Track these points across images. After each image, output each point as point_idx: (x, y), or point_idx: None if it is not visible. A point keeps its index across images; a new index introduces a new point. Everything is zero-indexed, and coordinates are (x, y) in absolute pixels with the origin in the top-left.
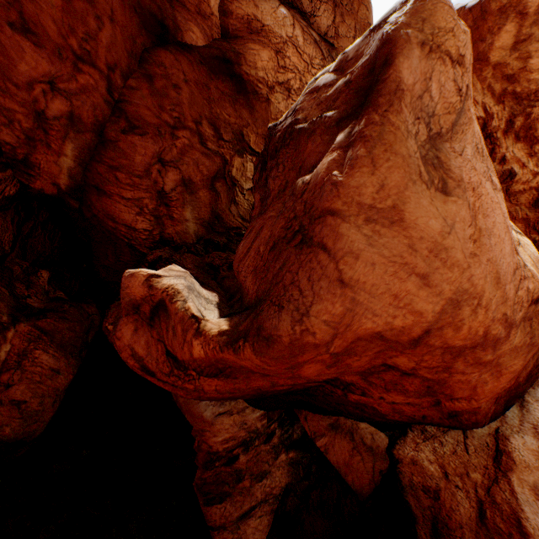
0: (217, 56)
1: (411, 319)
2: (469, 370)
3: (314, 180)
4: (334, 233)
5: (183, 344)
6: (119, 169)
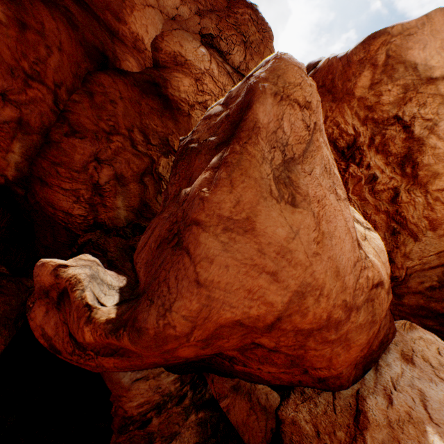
0: (148, 81)
1: (264, 309)
2: (320, 347)
3: (191, 193)
4: (196, 241)
5: (78, 329)
6: (60, 165)
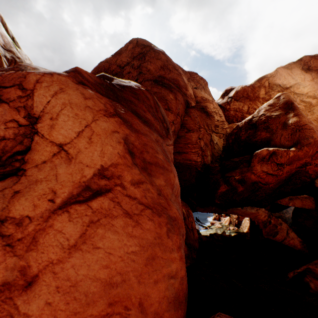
0: (201, 108)
1: None
2: None
3: (293, 122)
4: (308, 126)
5: (286, 156)
6: (188, 144)
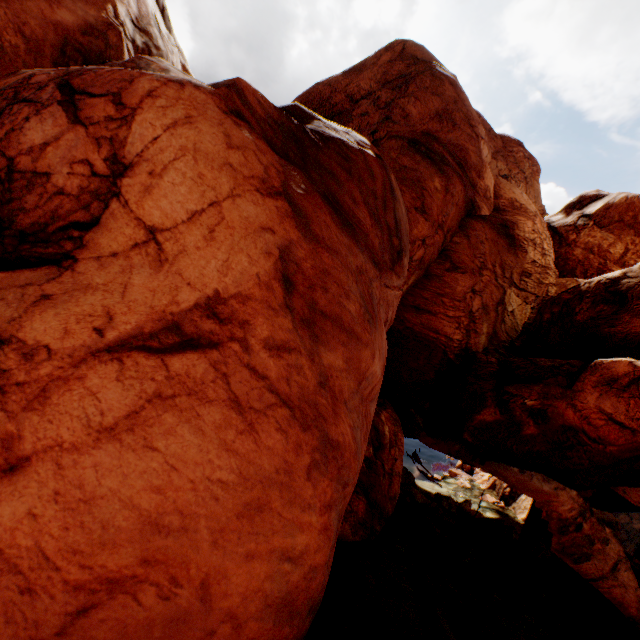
0: (500, 224)
1: None
2: None
3: None
4: None
5: None
6: (443, 295)
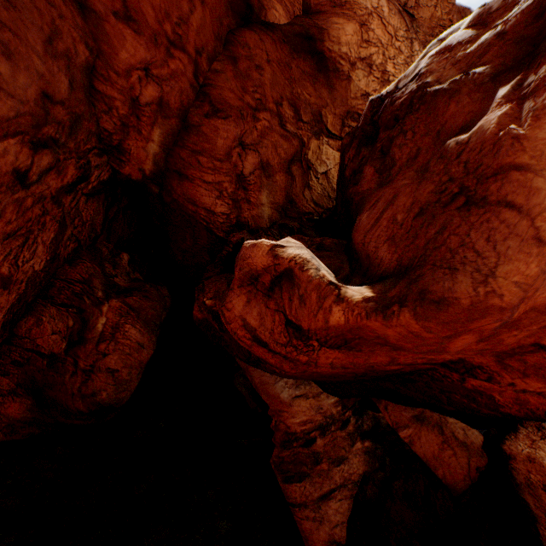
0: (300, 34)
1: None
2: None
3: (478, 138)
4: (525, 189)
5: (316, 311)
6: (201, 153)
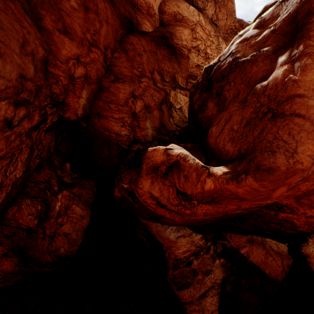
0: (160, 36)
1: None
2: None
3: (273, 83)
4: (305, 106)
5: (196, 183)
6: (110, 102)
